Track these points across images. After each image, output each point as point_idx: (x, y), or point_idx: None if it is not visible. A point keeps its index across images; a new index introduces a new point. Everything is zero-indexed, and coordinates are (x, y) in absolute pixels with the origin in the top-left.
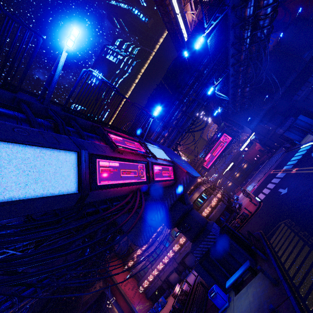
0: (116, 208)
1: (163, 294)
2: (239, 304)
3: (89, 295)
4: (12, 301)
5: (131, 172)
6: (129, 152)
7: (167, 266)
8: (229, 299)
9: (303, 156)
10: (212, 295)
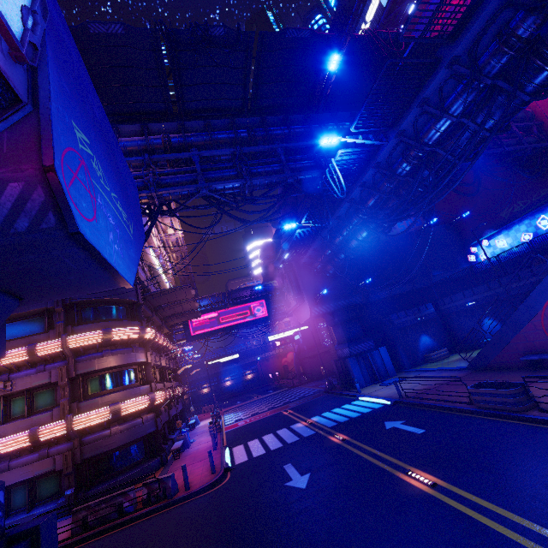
0: None
1: None
2: None
3: None
4: None
5: None
6: None
7: None
8: None
9: (365, 418)
10: None
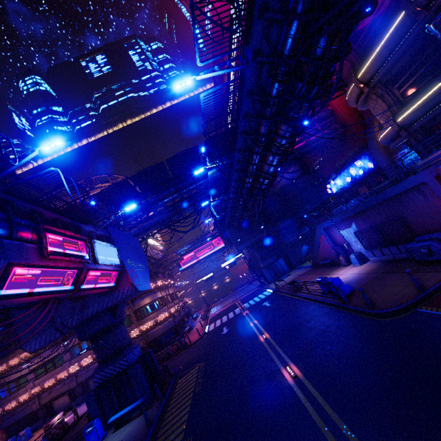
0: (11, 321)
1: (33, 424)
2: None
3: None
4: None
5: (54, 279)
6: (61, 259)
7: (60, 384)
8: (105, 436)
9: (260, 301)
10: (88, 429)
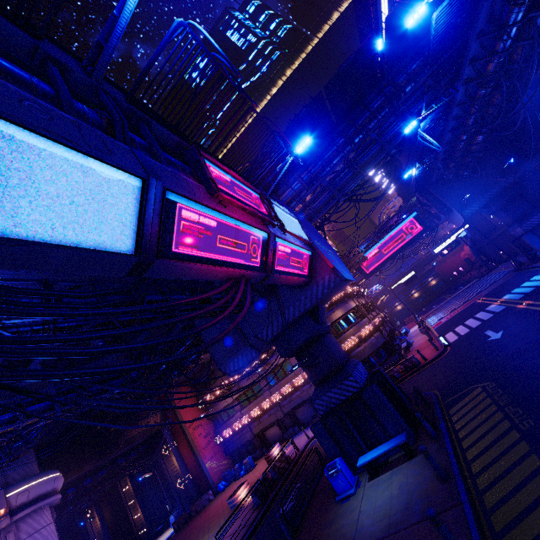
0: (198, 298)
1: (252, 453)
2: (372, 495)
3: (137, 431)
4: (15, 413)
5: (237, 244)
6: (239, 206)
7: (266, 414)
8: (358, 484)
9: None
10: (331, 471)
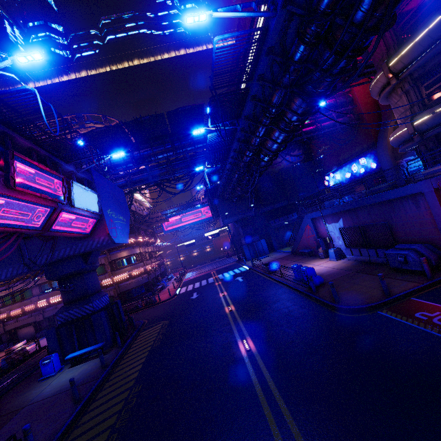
0: None
1: None
2: (63, 376)
3: None
4: None
5: (20, 213)
6: (31, 193)
7: (27, 315)
8: (61, 370)
9: (234, 275)
10: (45, 361)
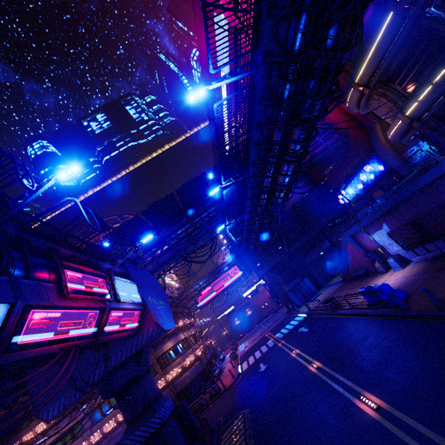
0: (29, 377)
1: None
2: None
3: None
4: None
5: (75, 323)
6: (82, 298)
7: None
8: None
9: (294, 328)
10: None
